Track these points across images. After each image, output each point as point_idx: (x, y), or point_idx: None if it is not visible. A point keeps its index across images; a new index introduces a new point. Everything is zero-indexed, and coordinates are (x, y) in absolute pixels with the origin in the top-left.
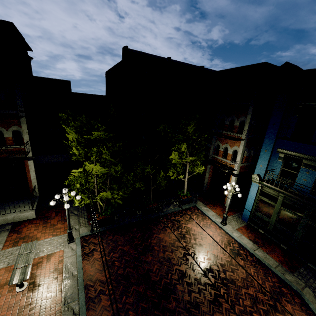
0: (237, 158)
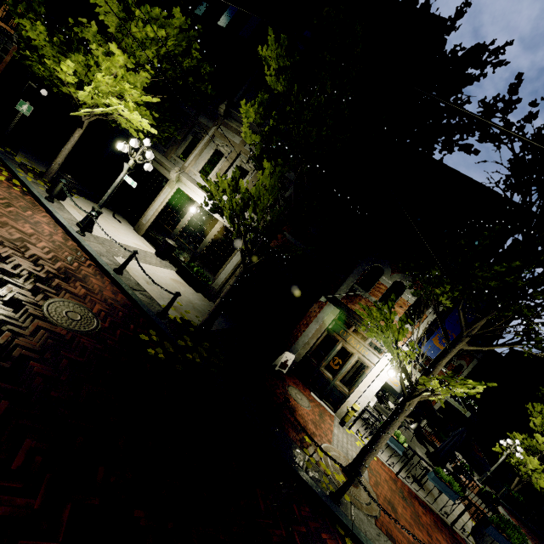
0: None
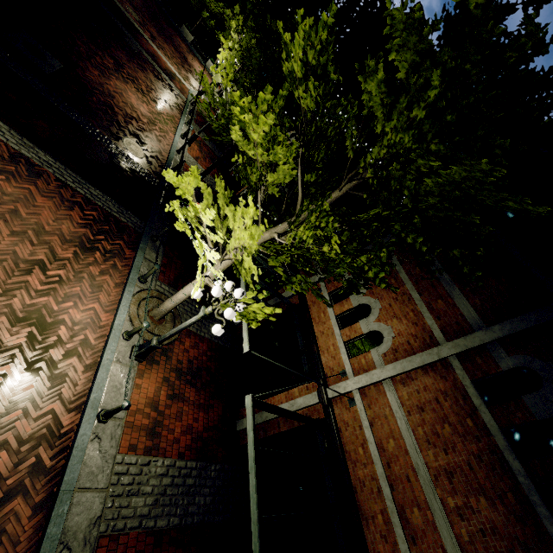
0: None
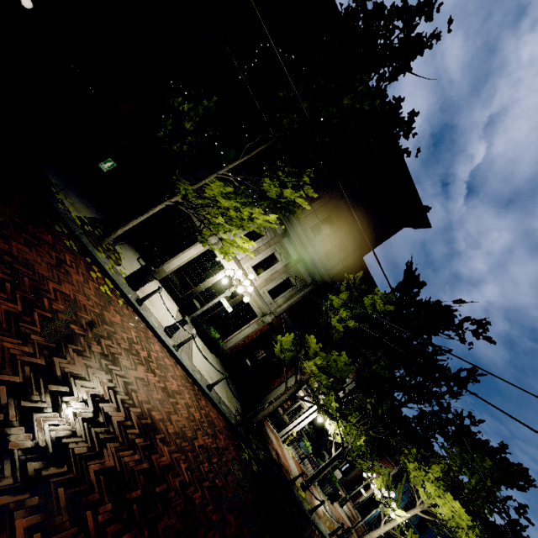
0: None
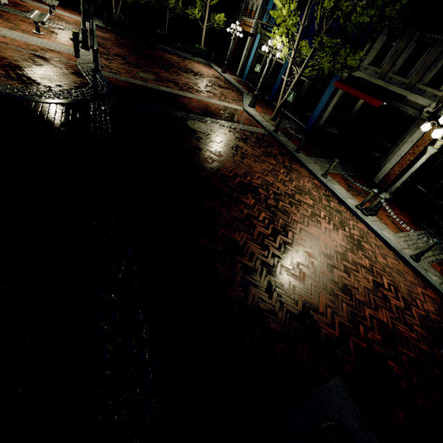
0: (257, 13)
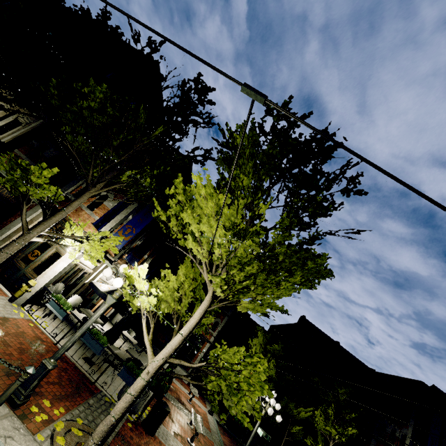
0: None
